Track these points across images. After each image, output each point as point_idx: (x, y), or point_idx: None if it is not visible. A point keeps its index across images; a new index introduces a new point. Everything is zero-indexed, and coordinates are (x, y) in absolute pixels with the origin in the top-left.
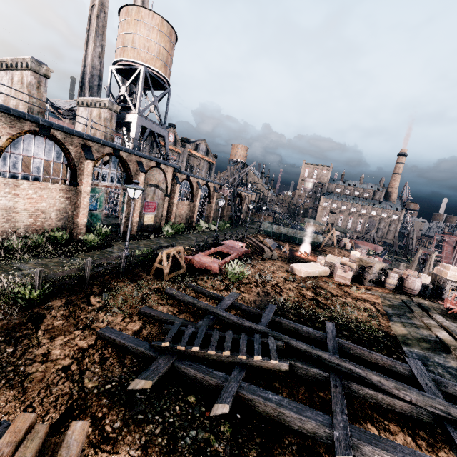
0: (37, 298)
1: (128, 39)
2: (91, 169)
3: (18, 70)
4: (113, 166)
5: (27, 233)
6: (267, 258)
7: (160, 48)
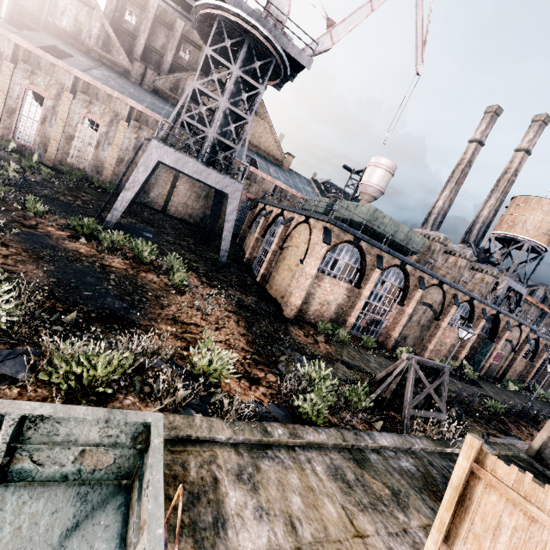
0: (500, 412)
1: (519, 219)
2: (482, 325)
3: (455, 256)
4: (487, 320)
5: (433, 354)
6: None
7: None
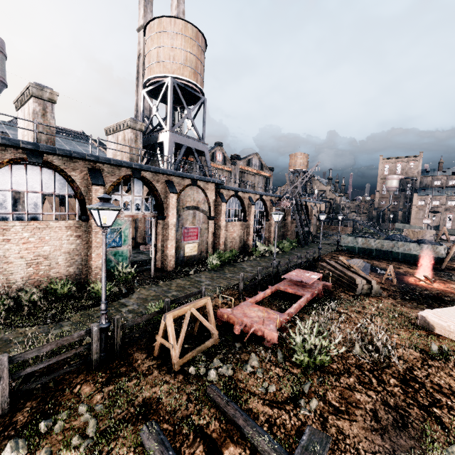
0: None
1: (153, 56)
2: None
3: (27, 102)
4: (136, 190)
5: (27, 287)
6: (362, 295)
7: (186, 55)
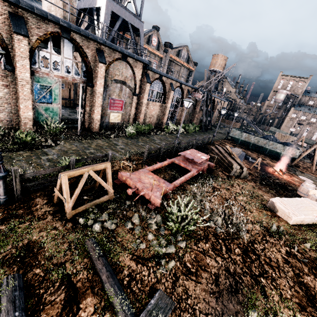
0: None
1: None
2: (25, 49)
3: None
4: (66, 52)
5: None
6: (234, 176)
7: None
